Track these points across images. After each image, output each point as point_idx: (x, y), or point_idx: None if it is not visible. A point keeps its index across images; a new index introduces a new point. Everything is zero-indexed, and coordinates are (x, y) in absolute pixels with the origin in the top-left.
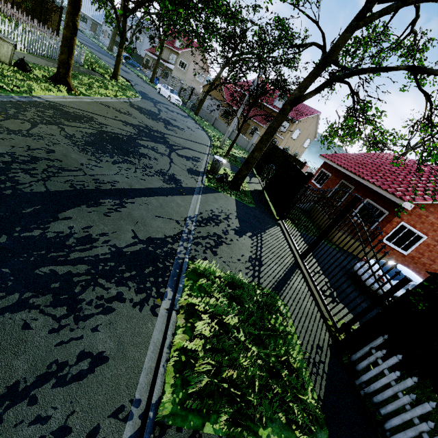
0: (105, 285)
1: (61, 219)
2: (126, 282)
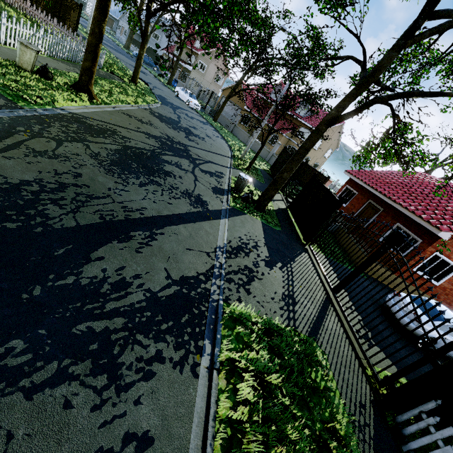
0: (143, 341)
1: (93, 260)
2: (164, 336)
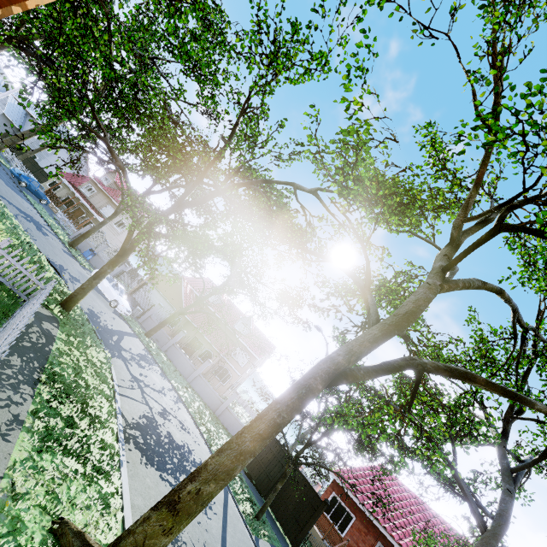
0: None
1: None
2: None
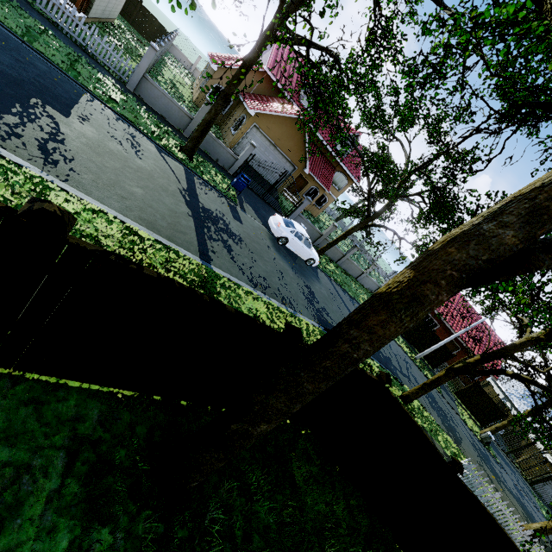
0: None
1: None
2: None
